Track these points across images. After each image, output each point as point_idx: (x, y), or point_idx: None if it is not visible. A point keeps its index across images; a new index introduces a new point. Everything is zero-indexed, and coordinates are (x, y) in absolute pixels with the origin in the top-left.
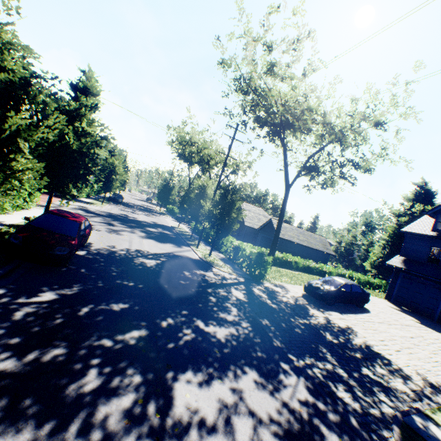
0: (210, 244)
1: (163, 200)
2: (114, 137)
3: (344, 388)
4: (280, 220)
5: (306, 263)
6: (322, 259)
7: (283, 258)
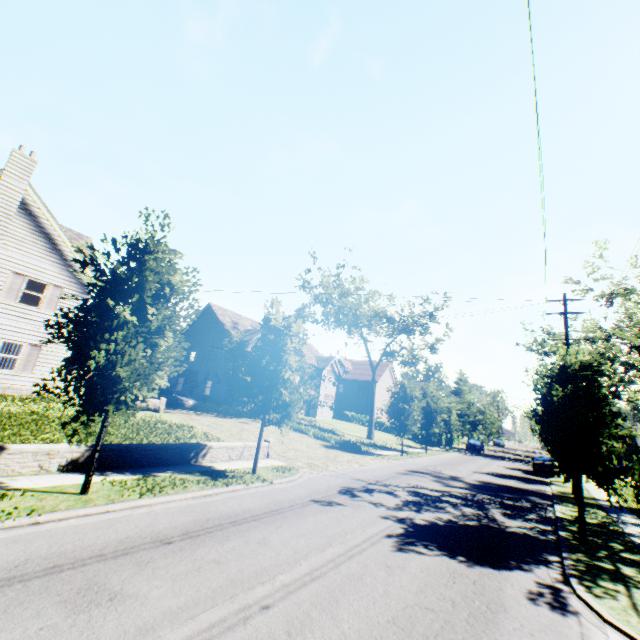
0: None
1: None
2: (482, 410)
3: None
4: None
5: None
6: None
7: None
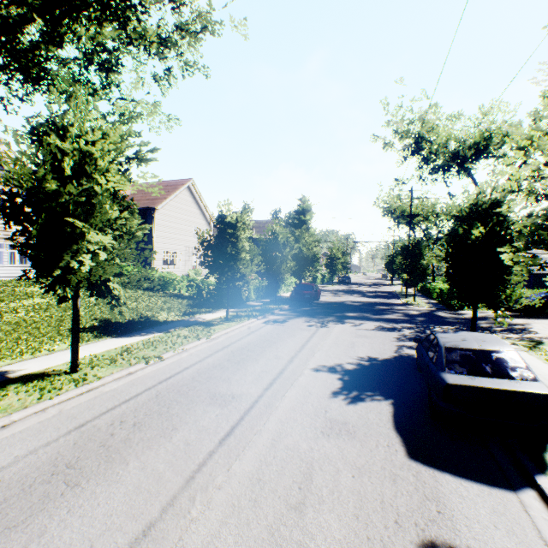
0: (427, 296)
1: (389, 271)
2: (320, 238)
3: (442, 329)
4: None
5: None
6: None
7: None
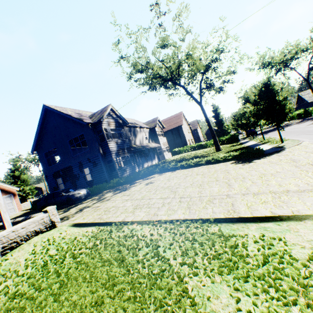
0: (289, 120)
1: None
2: None
3: None
4: (312, 93)
5: None
6: None
7: None
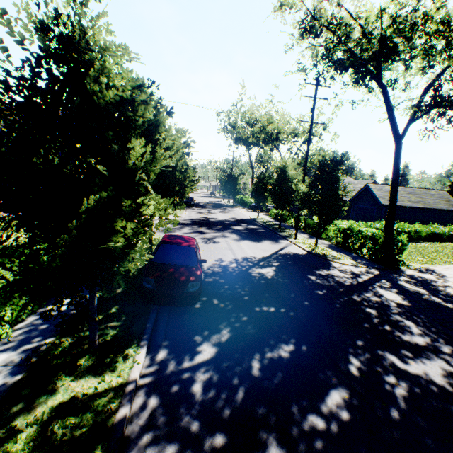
0: (303, 230)
1: (231, 192)
2: (192, 140)
3: None
4: (394, 185)
5: (430, 230)
6: (448, 219)
7: (398, 230)
